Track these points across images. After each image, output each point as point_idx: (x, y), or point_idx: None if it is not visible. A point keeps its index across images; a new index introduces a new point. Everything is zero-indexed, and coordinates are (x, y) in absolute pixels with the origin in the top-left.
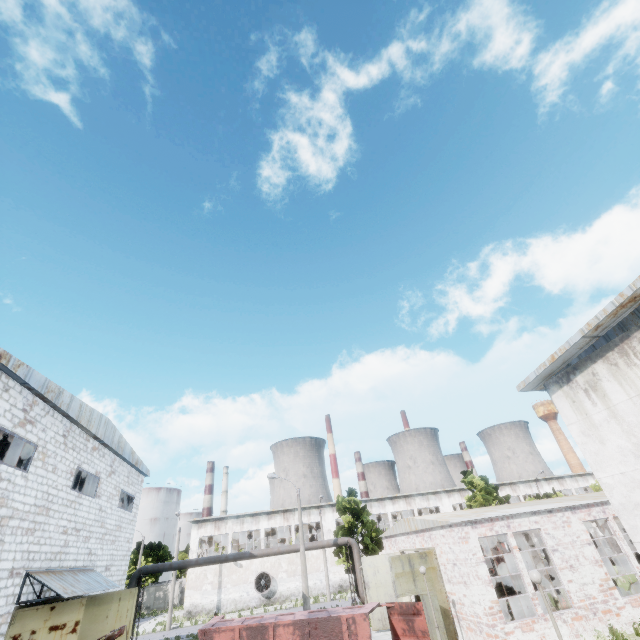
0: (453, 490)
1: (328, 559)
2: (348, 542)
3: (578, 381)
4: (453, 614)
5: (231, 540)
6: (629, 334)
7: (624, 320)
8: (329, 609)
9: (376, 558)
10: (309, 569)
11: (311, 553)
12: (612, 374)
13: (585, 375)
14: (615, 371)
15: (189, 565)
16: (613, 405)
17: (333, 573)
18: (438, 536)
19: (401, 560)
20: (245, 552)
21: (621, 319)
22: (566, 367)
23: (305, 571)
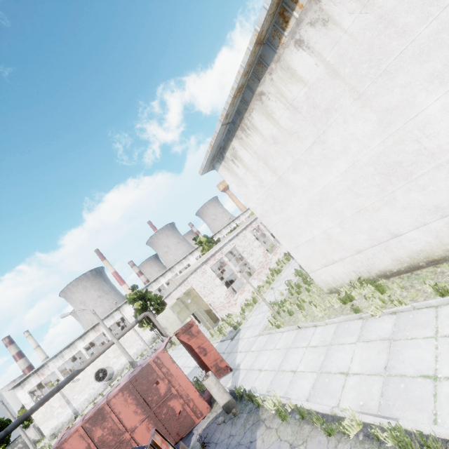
0: (193, 251)
1: (139, 331)
2: (145, 315)
3: (227, 156)
4: (212, 309)
5: (59, 373)
6: (243, 116)
7: (238, 107)
8: (142, 363)
9: (164, 312)
10: (129, 345)
11: (126, 336)
12: (241, 145)
13: (230, 151)
14: (242, 142)
15: (26, 417)
16: (246, 163)
17: (146, 335)
18: (191, 279)
19: (177, 304)
20: (72, 373)
21: (237, 107)
22: (220, 150)
23: (124, 350)
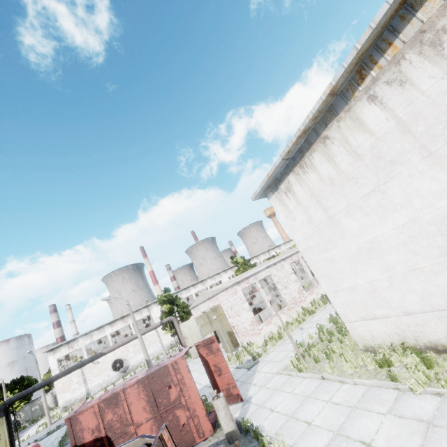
0: (228, 269)
1: (160, 333)
2: (170, 319)
3: (281, 188)
4: (234, 332)
5: (85, 350)
6: (304, 154)
7: (301, 146)
8: (160, 363)
9: (188, 322)
10: (149, 344)
11: (148, 335)
12: (297, 180)
13: (285, 183)
14: (298, 178)
15: (51, 381)
16: (298, 198)
17: (165, 340)
18: (221, 296)
19: (202, 317)
20: (97, 354)
21: (300, 146)
22: (275, 181)
23: (144, 347)
